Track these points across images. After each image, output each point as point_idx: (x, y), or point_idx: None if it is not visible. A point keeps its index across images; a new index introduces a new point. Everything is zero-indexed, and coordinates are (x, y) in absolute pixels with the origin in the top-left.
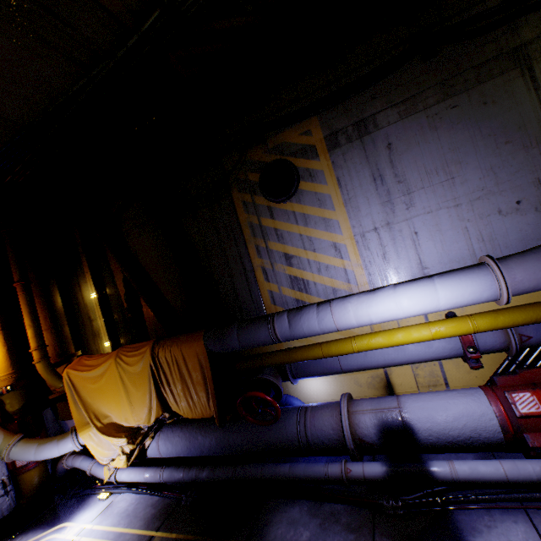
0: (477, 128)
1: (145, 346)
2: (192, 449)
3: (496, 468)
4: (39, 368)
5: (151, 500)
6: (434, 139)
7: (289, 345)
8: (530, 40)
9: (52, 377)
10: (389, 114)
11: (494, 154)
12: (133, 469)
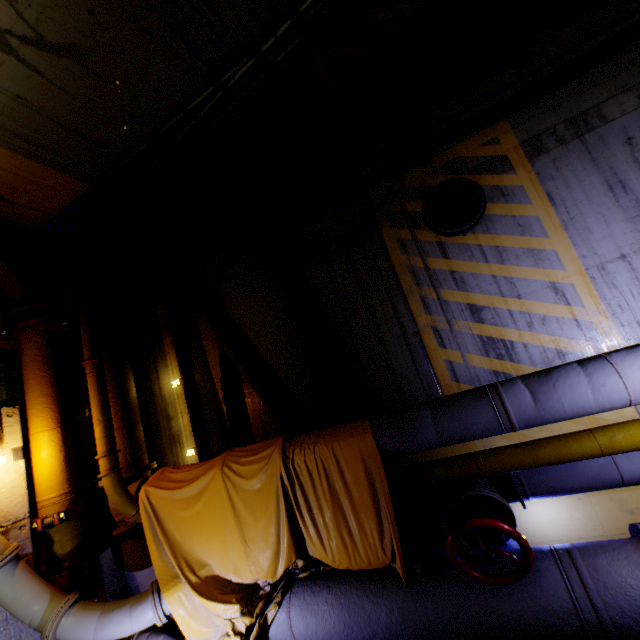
0: None
1: (269, 446)
2: (354, 627)
3: None
4: (106, 484)
5: None
6: None
7: (487, 444)
8: None
9: (123, 499)
10: (622, 101)
11: None
12: None
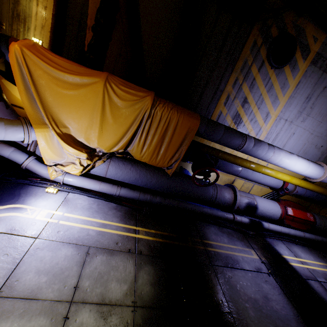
0: None
1: (143, 92)
2: (139, 181)
3: (279, 228)
4: None
5: (110, 205)
6: None
7: None
8: None
9: None
10: None
11: None
12: (85, 179)
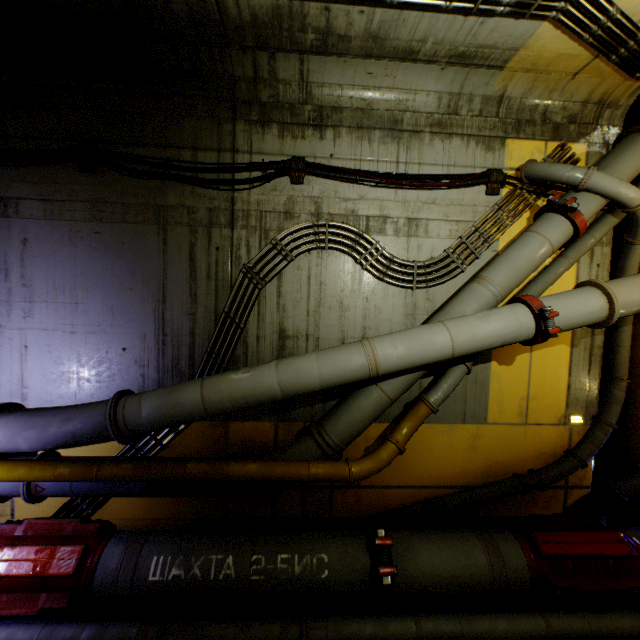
0: (111, 263)
1: None
2: None
3: None
4: None
5: None
6: (71, 255)
7: None
8: (173, 205)
9: None
10: (35, 207)
11: (119, 295)
12: None
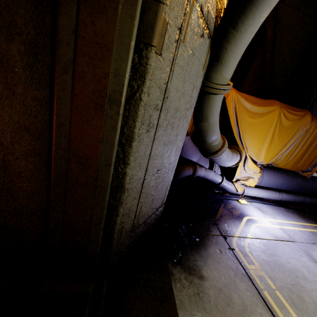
0: None
1: (302, 111)
2: (284, 185)
3: None
4: None
5: (281, 208)
6: None
7: None
8: None
9: None
10: None
11: None
12: (257, 189)
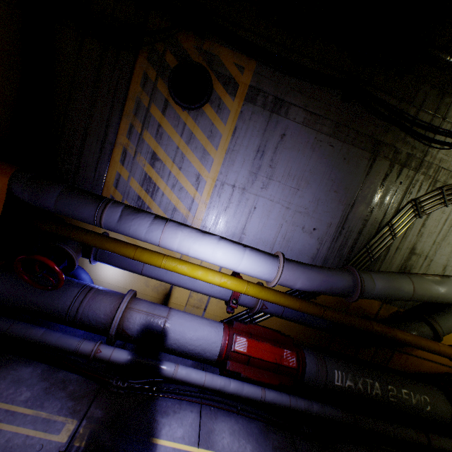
0: (331, 170)
1: None
2: None
3: (201, 377)
4: None
5: None
6: (308, 155)
7: None
8: (387, 143)
9: None
10: (299, 113)
11: (326, 193)
12: None
